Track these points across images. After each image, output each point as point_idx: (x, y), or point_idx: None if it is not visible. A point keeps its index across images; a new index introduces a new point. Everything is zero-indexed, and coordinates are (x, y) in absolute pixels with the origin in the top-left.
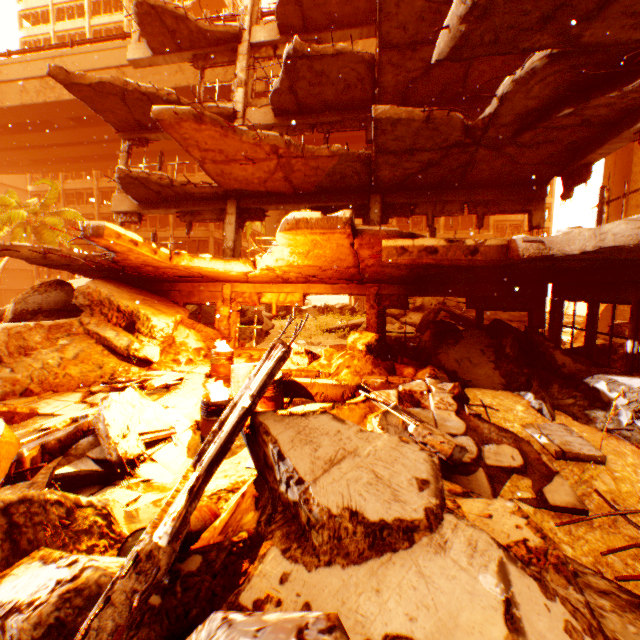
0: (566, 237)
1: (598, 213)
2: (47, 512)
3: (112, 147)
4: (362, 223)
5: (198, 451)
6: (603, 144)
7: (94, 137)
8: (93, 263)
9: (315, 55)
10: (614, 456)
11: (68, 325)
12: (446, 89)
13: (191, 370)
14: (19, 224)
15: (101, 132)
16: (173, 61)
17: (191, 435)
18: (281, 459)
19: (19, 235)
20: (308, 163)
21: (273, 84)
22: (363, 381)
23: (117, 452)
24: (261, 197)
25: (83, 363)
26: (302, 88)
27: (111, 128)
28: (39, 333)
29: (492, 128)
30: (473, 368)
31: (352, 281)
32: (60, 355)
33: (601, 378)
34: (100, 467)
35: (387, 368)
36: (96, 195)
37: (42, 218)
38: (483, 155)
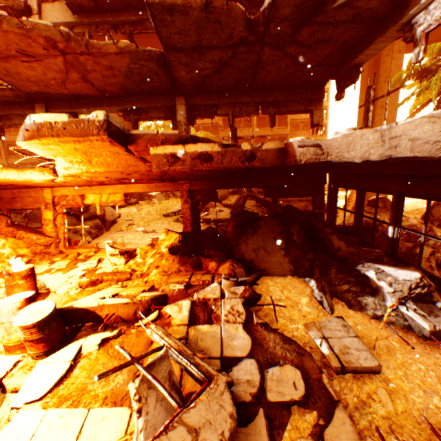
0: (346, 140)
1: (366, 111)
2: None
3: None
4: (172, 124)
5: None
6: (371, 43)
7: None
8: None
9: None
10: (386, 356)
11: None
12: None
13: (0, 285)
14: None
15: None
16: None
17: None
18: None
19: None
20: (99, 61)
21: None
22: (161, 291)
23: None
24: (70, 100)
25: None
26: None
27: None
28: None
29: (273, 22)
30: (268, 256)
31: (165, 180)
32: None
33: (371, 267)
34: None
35: (194, 264)
36: None
37: None
38: (269, 55)
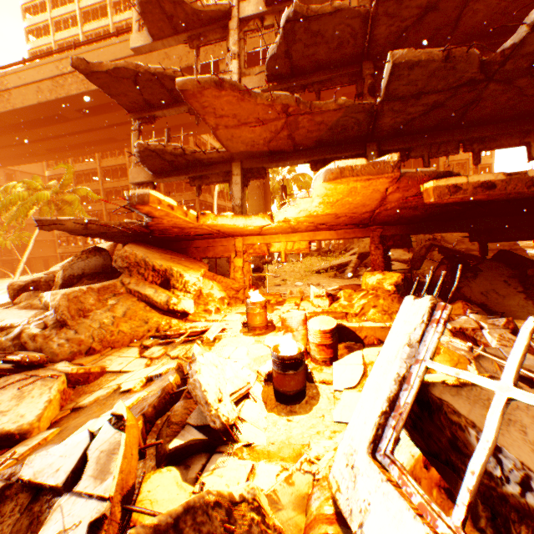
0: None
1: None
2: (210, 519)
3: (111, 131)
4: None
5: (370, 437)
6: None
7: (97, 124)
8: (126, 229)
9: (313, 15)
10: None
11: (112, 286)
12: (436, 34)
13: (223, 318)
14: (44, 203)
15: (102, 119)
16: (170, 44)
17: (260, 387)
18: (497, 450)
19: (46, 212)
20: (314, 119)
21: (269, 51)
22: None
23: (220, 419)
24: (262, 157)
25: (131, 320)
26: (297, 51)
27: (110, 115)
28: (91, 296)
29: (511, 60)
30: (502, 300)
31: (357, 225)
32: (112, 314)
33: None
34: (203, 435)
35: None
36: (100, 174)
37: (62, 196)
38: (491, 91)
